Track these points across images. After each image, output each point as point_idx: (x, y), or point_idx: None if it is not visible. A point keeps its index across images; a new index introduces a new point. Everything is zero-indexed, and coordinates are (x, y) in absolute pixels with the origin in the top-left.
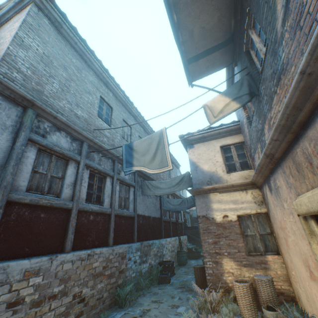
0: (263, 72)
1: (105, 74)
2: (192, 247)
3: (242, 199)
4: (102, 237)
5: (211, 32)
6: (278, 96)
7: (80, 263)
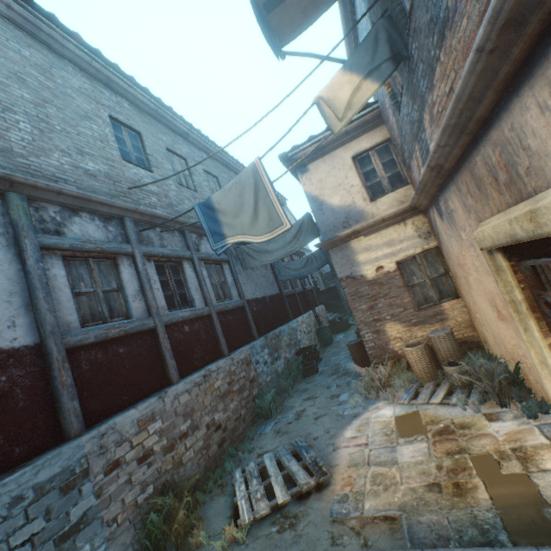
0: (413, 16)
1: (97, 63)
2: (334, 317)
3: (400, 237)
4: (211, 349)
5: None
6: (442, 67)
7: (198, 389)
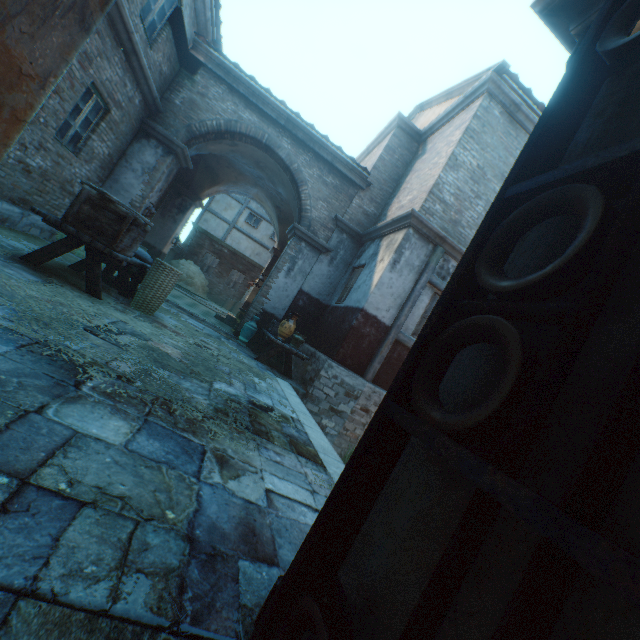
0: None
1: None
2: None
3: None
4: None
5: None
6: None
7: None
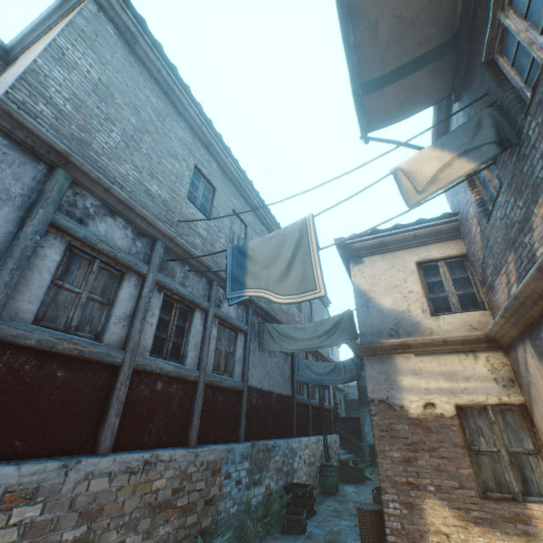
0: (541, 85)
1: (206, 129)
2: (348, 457)
3: (465, 371)
4: (176, 427)
5: (414, 24)
6: None
7: (126, 478)
